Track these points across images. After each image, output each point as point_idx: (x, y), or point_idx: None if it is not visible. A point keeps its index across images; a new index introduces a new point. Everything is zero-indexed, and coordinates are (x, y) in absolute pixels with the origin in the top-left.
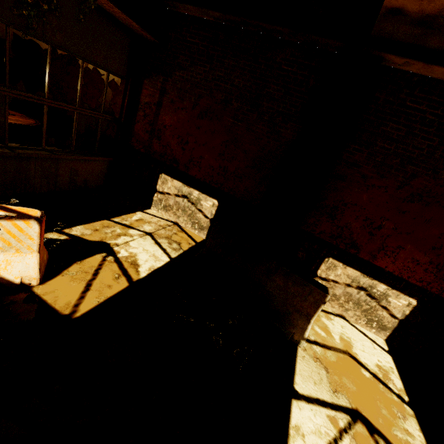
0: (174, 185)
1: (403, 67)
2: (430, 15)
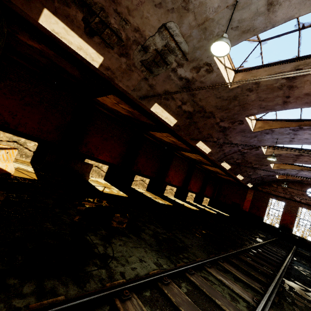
0: (6, 136)
1: (98, 108)
2: (104, 103)
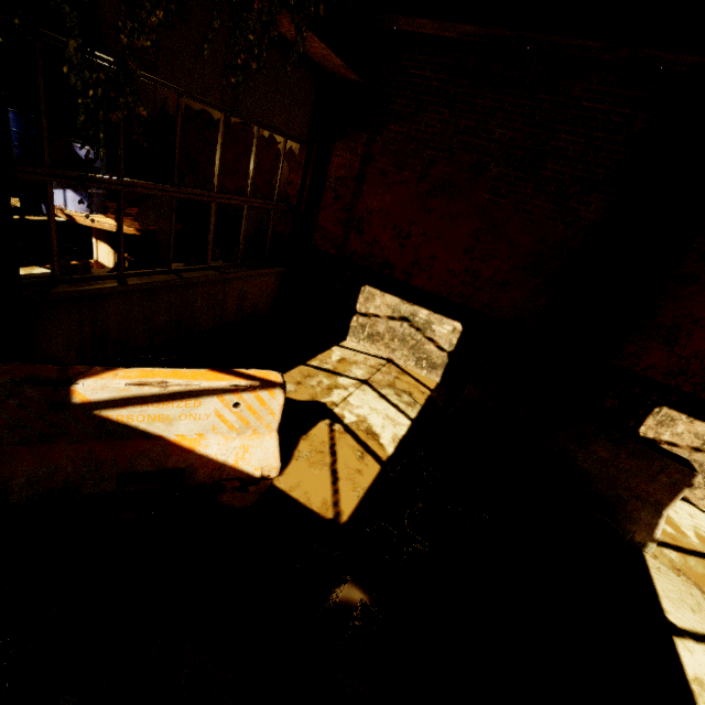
0: (386, 302)
1: None
2: None
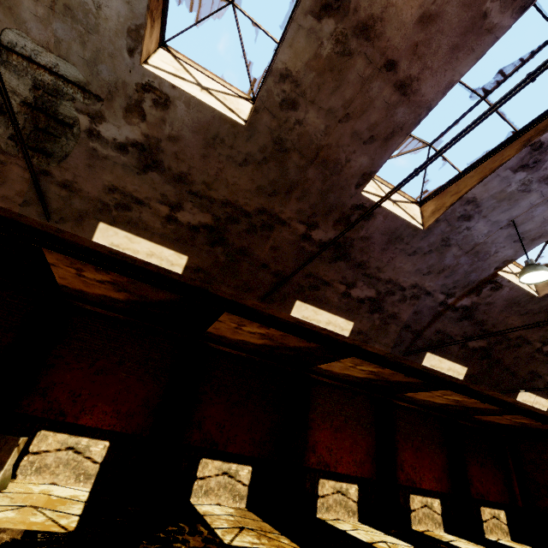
0: None
1: (85, 307)
2: (79, 290)
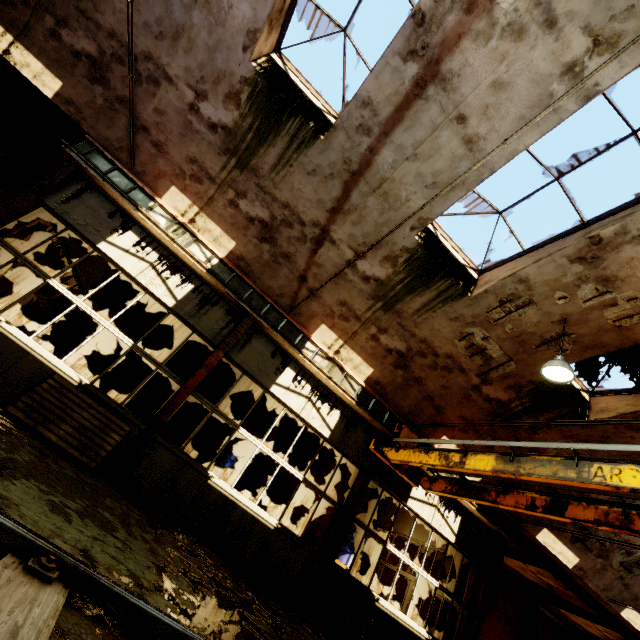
0: None
1: None
2: None
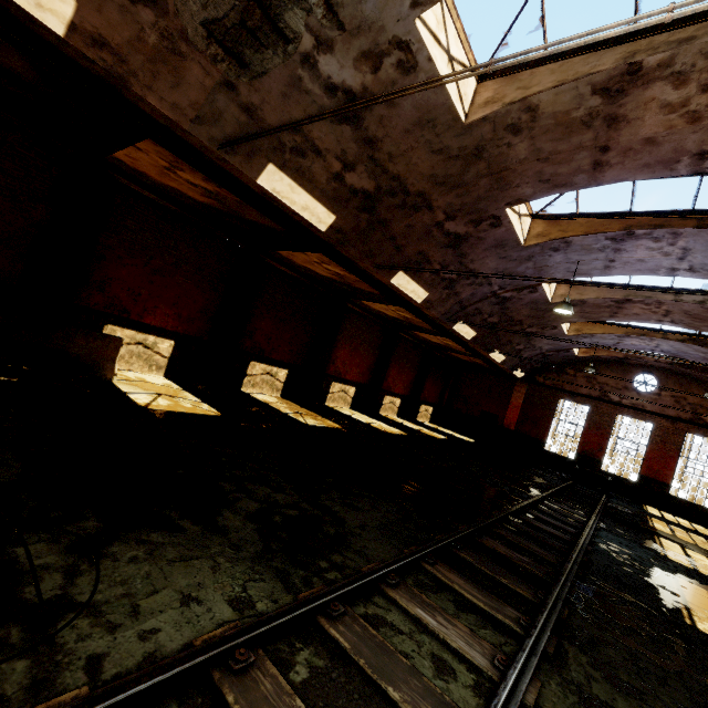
0: None
1: (128, 184)
2: (140, 171)
